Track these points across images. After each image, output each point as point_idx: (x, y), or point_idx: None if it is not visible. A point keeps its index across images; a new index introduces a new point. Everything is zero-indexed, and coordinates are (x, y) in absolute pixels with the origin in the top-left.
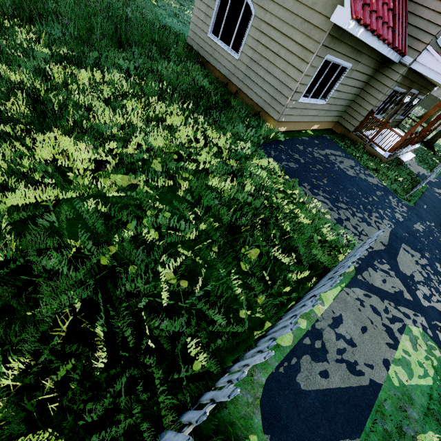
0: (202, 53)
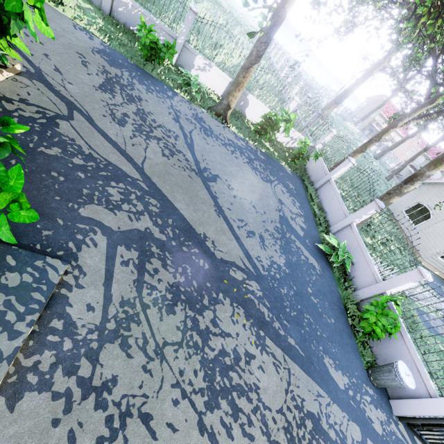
0: (394, 214)
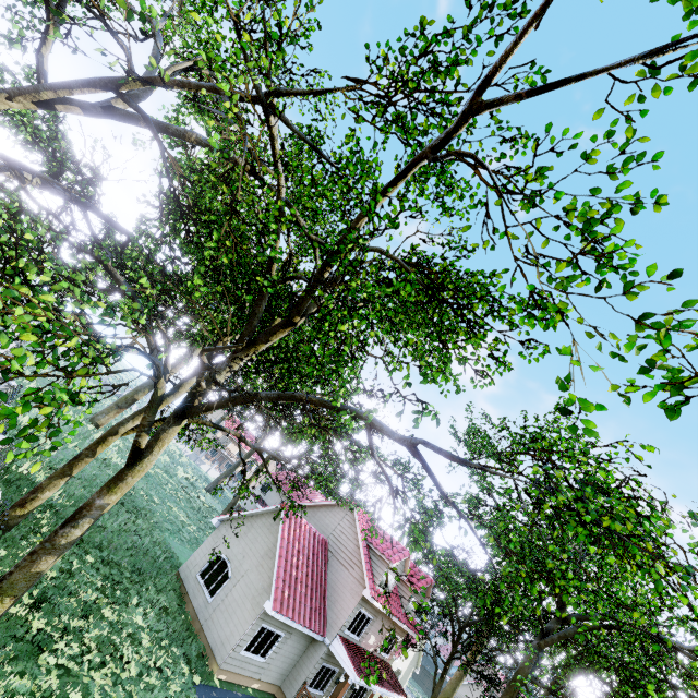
0: (187, 585)
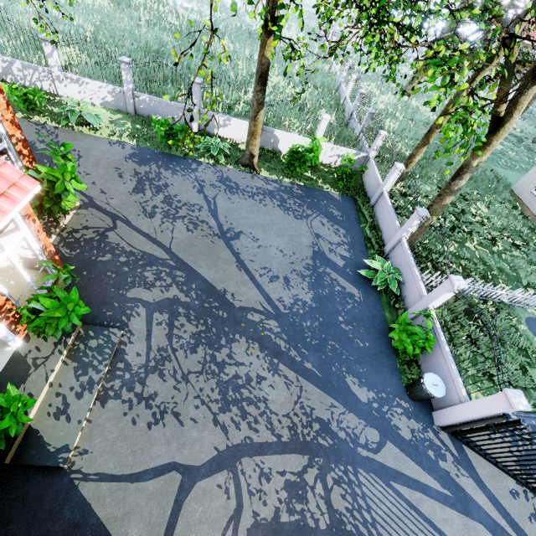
0: (521, 198)
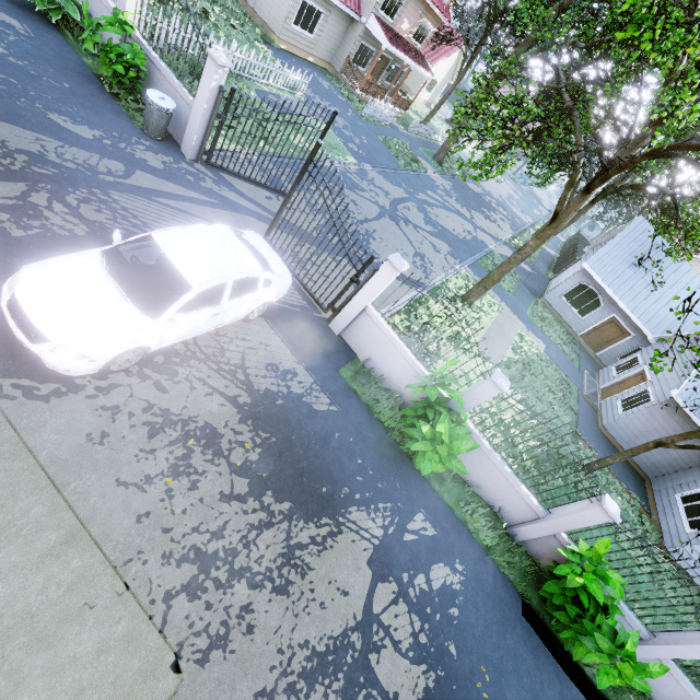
0: None
